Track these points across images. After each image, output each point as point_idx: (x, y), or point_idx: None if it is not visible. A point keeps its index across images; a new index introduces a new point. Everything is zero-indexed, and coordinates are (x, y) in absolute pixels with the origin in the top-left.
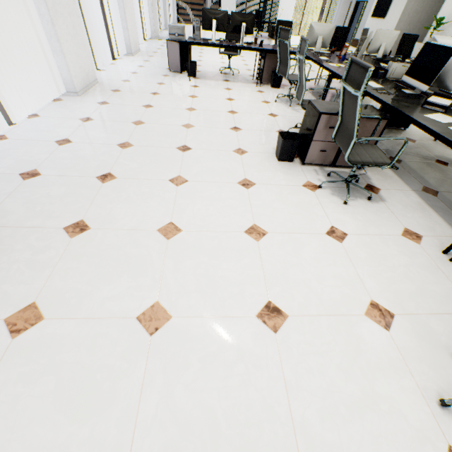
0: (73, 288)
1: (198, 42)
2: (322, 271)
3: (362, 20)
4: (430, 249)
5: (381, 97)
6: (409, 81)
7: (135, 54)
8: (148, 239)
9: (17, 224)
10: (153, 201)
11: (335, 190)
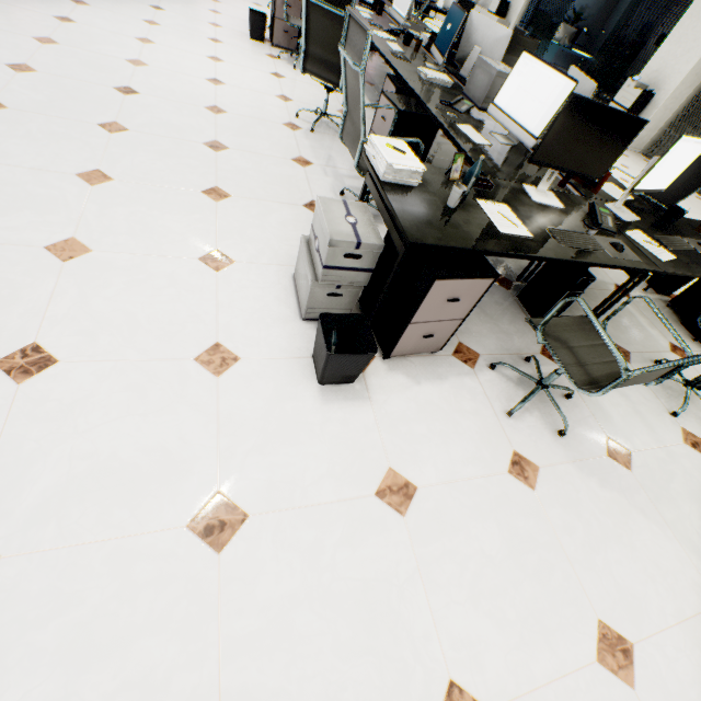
0: (76, 41)
1: None
2: (257, 82)
3: None
4: (340, 96)
5: None
6: None
7: None
8: (128, 40)
9: (9, 4)
10: (129, 26)
11: (292, 63)
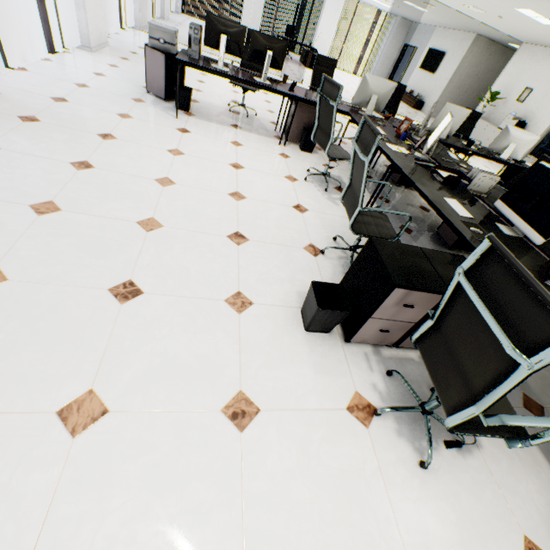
0: None
1: (194, 63)
2: None
3: (409, 68)
4: None
5: None
6: (508, 214)
7: (98, 48)
8: None
9: None
10: None
11: (401, 418)
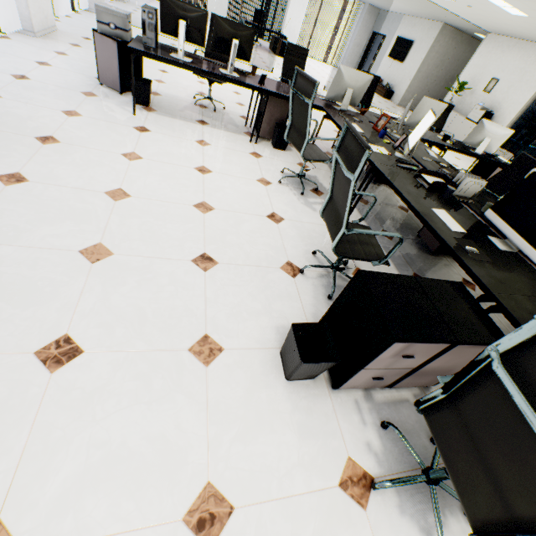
0: None
1: (149, 53)
2: None
3: (378, 57)
4: None
5: (482, 275)
6: (501, 226)
7: (44, 33)
8: None
9: None
10: None
11: (402, 486)
